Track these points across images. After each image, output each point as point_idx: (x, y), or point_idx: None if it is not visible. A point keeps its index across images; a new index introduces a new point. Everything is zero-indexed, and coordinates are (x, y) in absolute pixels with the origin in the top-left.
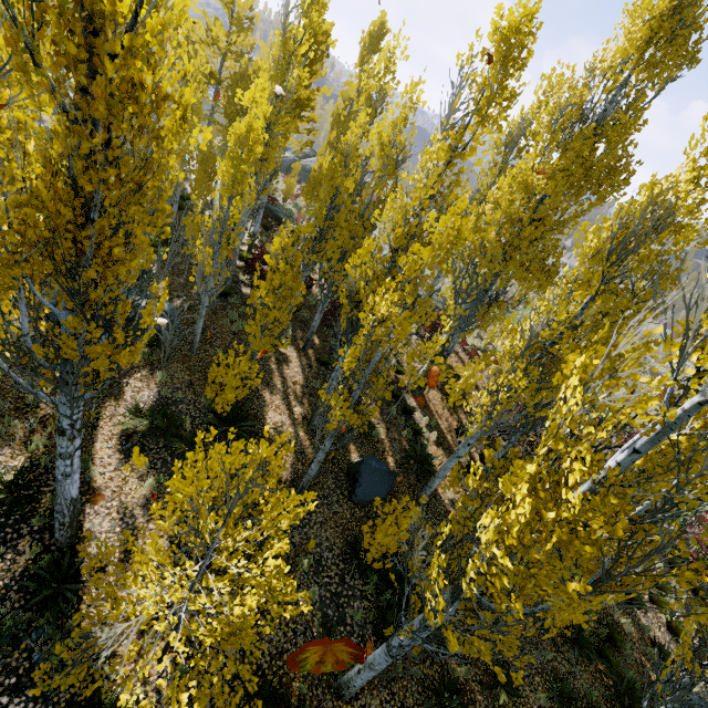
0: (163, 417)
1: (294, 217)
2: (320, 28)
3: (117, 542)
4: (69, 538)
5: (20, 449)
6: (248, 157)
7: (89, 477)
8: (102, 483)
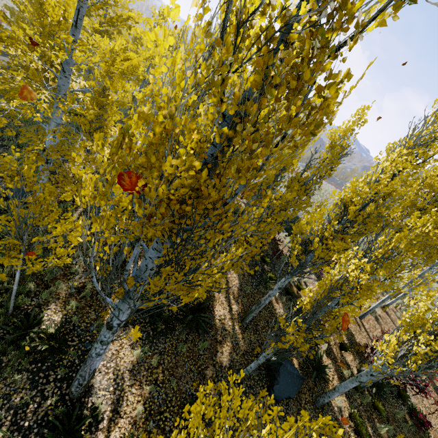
0: None
1: None
2: None
3: (109, 401)
4: (80, 393)
5: (61, 307)
6: None
7: None
8: None
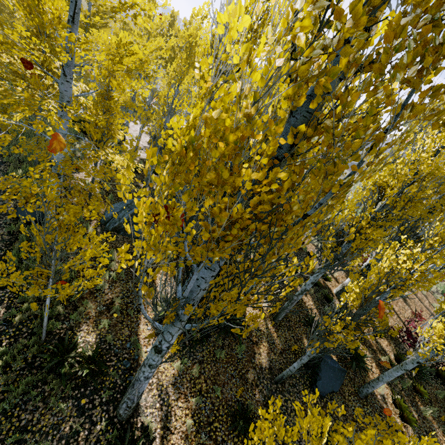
0: None
1: None
2: None
3: (158, 418)
4: (129, 415)
5: (93, 326)
6: None
7: (137, 355)
8: None
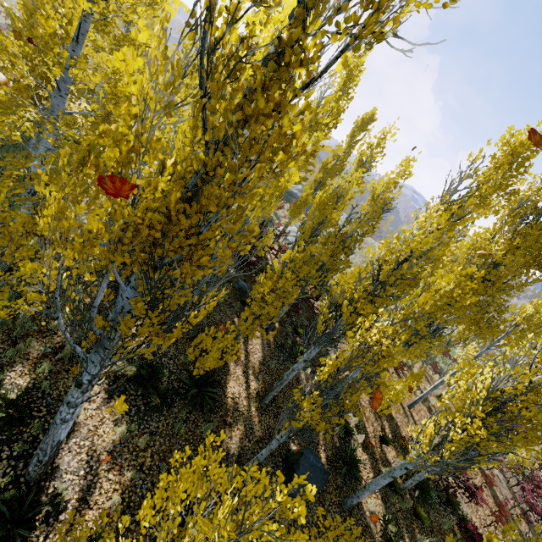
0: (148, 367)
1: (275, 223)
2: (343, 110)
3: (77, 487)
4: (39, 474)
5: (29, 369)
6: (277, 184)
7: None
8: (82, 419)
